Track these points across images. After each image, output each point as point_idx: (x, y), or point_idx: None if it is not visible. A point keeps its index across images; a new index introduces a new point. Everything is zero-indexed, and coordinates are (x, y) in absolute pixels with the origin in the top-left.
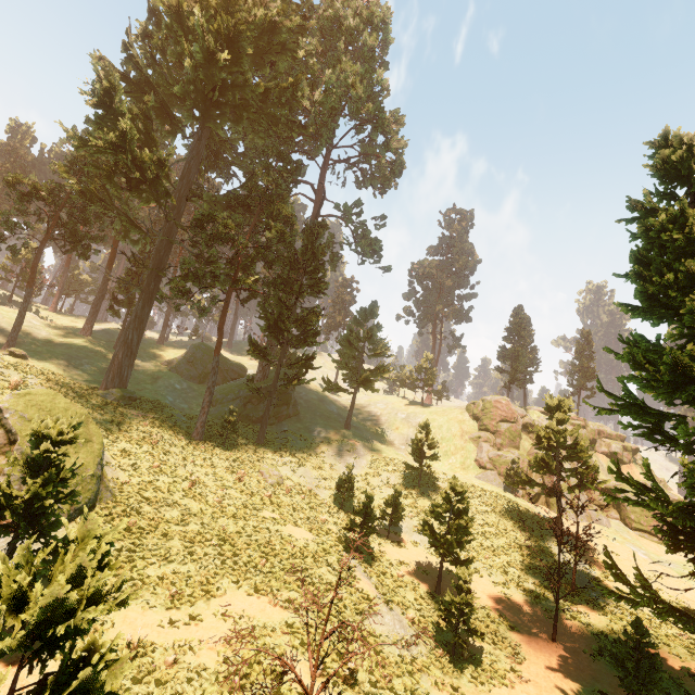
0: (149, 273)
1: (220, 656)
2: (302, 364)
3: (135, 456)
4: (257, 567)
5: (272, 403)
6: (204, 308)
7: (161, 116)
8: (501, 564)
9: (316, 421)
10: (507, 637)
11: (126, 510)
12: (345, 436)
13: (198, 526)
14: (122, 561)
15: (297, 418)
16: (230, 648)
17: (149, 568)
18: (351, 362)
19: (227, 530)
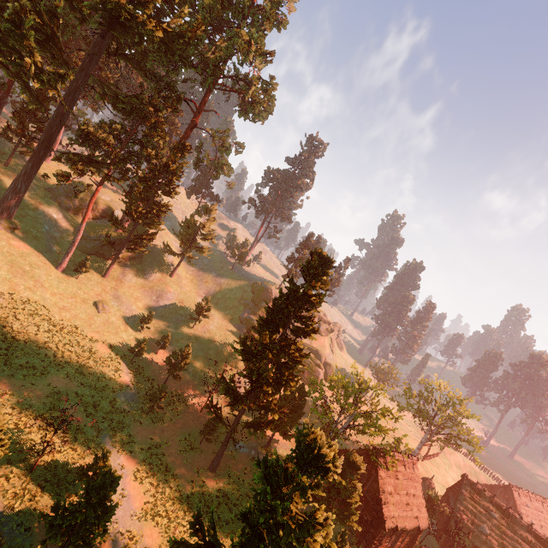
0: (40, 142)
1: (42, 401)
2: (145, 239)
3: (13, 287)
4: (72, 365)
5: (122, 250)
6: (79, 193)
7: (71, 1)
8: (206, 377)
9: (152, 266)
10: (180, 408)
11: (5, 326)
12: (167, 282)
13: (46, 338)
14: (1, 355)
15: (139, 260)
16: (47, 399)
17: (15, 359)
18: (187, 237)
19: (62, 342)
